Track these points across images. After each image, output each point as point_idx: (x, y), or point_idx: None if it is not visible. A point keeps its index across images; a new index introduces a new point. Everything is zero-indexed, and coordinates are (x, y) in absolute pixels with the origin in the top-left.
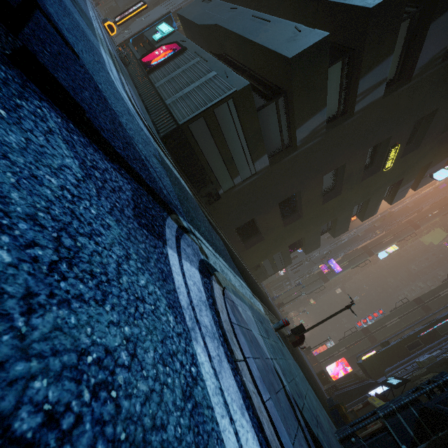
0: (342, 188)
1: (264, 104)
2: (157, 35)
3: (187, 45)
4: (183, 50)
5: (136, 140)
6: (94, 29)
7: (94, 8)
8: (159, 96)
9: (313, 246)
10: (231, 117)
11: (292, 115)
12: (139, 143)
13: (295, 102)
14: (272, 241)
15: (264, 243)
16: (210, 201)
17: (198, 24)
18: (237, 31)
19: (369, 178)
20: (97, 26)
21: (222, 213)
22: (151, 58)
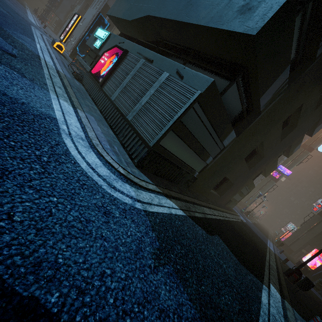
0: (298, 122)
1: (225, 88)
2: (97, 43)
3: (127, 46)
4: (125, 54)
5: (138, 321)
6: (42, 72)
7: (42, 32)
8: (118, 111)
9: (271, 170)
10: (198, 117)
11: (255, 87)
12: (143, 319)
13: (259, 75)
14: (240, 182)
15: (233, 186)
16: (188, 184)
17: (129, 20)
18: (172, 17)
19: (321, 104)
20: (47, 58)
21: (199, 185)
22: (99, 68)
